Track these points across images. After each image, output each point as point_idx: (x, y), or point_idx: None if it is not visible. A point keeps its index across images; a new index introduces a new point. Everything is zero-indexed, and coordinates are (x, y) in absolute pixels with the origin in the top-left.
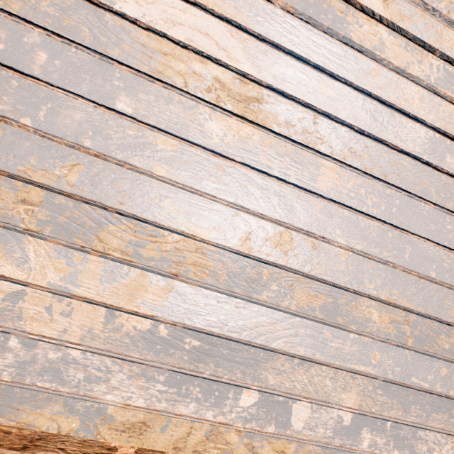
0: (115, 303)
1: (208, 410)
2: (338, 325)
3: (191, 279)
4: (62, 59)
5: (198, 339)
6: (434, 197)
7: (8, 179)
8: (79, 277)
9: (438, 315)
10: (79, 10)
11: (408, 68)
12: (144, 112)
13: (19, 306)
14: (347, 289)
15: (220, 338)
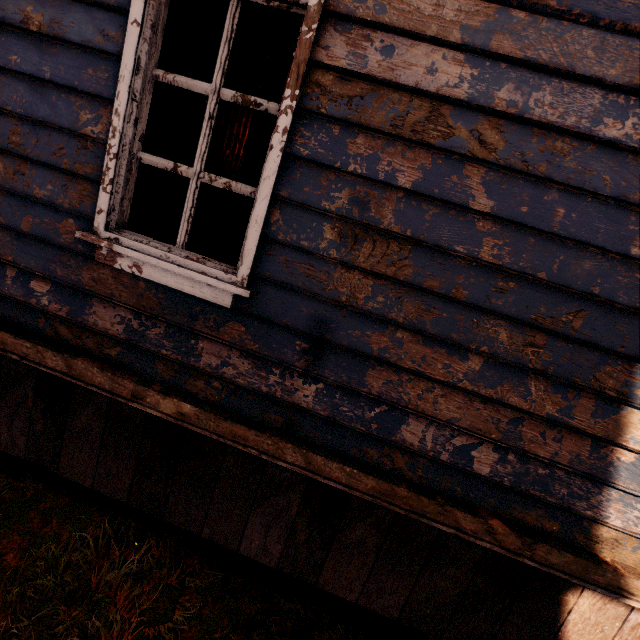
0: (604, 436)
1: None
2: None
3: None
4: (578, 211)
5: None
6: None
7: (517, 325)
8: (572, 411)
9: None
10: (599, 157)
11: None
12: None
13: (519, 429)
14: None
15: None
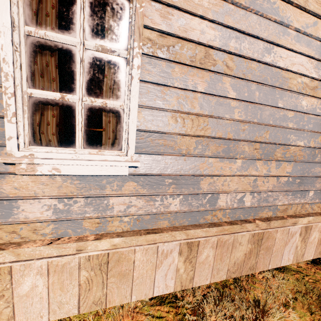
0: (280, 175)
1: (302, 200)
2: None
3: (298, 160)
4: (262, 92)
5: (299, 179)
6: None
7: (250, 143)
8: (270, 169)
9: None
10: (265, 70)
11: None
12: (285, 105)
13: (256, 183)
14: None
15: (304, 177)
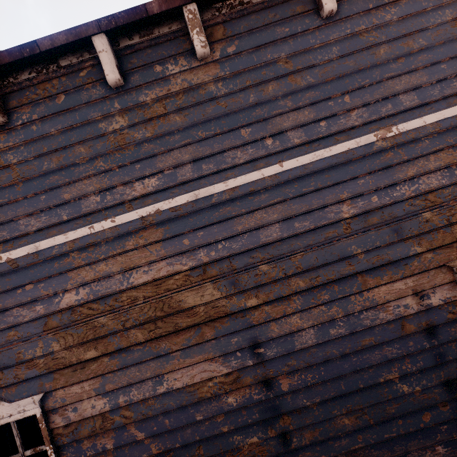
0: None
1: None
2: (332, 437)
3: None
4: (172, 417)
5: None
6: (337, 353)
7: None
8: None
9: (377, 401)
10: (165, 397)
11: (285, 313)
12: (206, 414)
13: None
14: (325, 419)
15: None
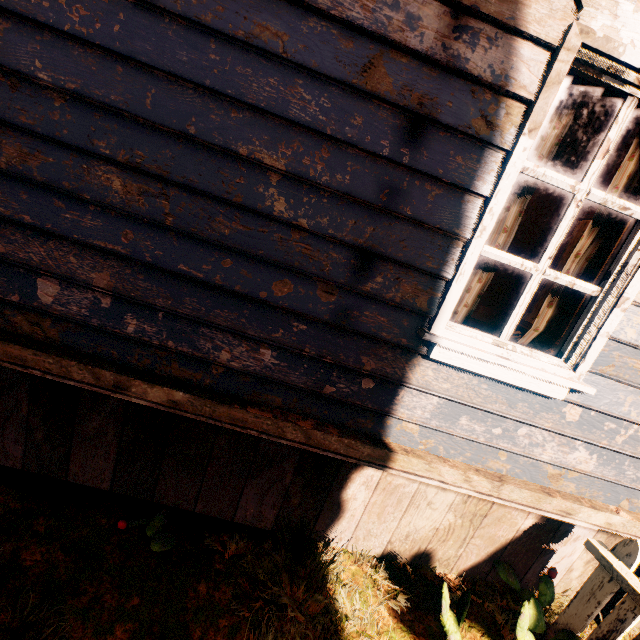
0: None
1: None
2: (65, 192)
3: None
4: None
5: None
6: (179, 5)
7: None
8: None
9: (208, 189)
10: None
11: None
12: None
13: None
14: (70, 146)
15: None
